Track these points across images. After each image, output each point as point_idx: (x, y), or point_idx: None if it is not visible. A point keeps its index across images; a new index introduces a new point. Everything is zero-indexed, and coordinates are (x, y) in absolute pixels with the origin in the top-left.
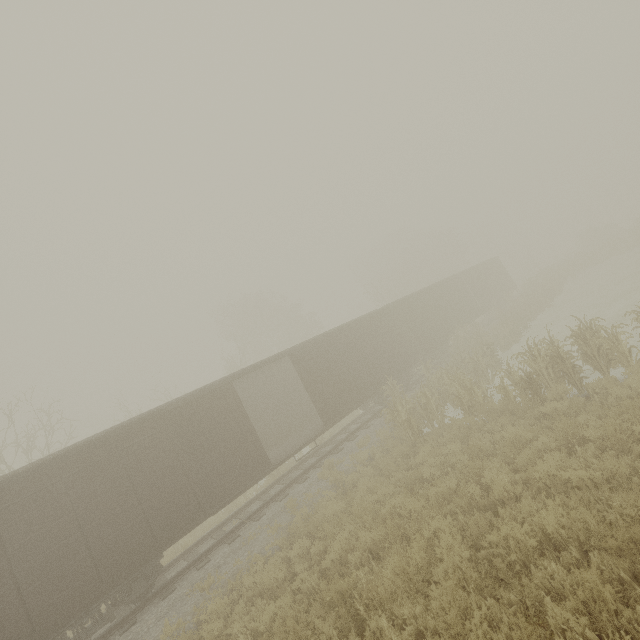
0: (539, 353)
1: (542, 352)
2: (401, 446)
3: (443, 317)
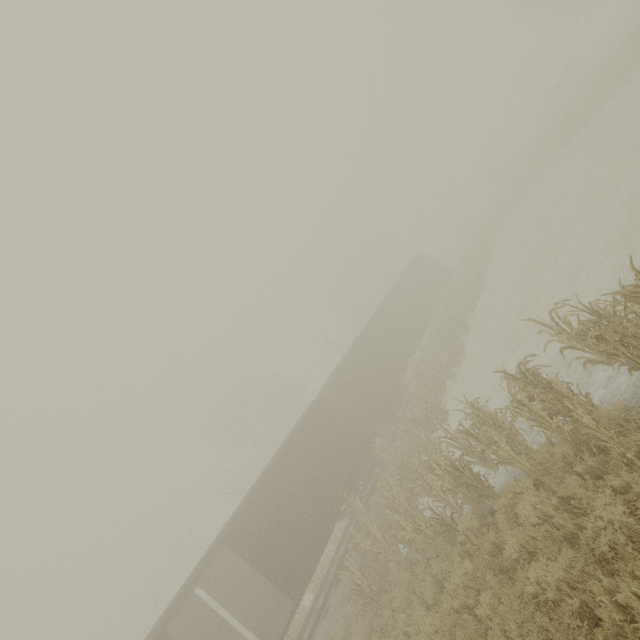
0: (439, 465)
1: (441, 463)
2: (361, 624)
3: (385, 362)
